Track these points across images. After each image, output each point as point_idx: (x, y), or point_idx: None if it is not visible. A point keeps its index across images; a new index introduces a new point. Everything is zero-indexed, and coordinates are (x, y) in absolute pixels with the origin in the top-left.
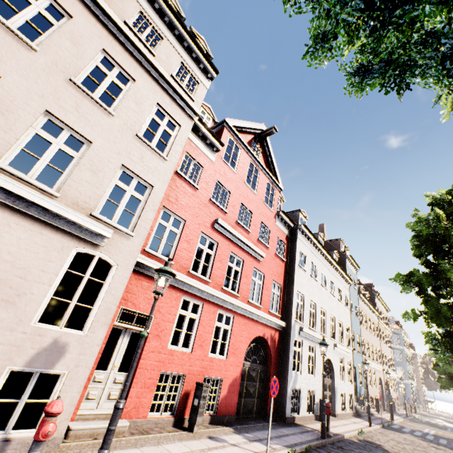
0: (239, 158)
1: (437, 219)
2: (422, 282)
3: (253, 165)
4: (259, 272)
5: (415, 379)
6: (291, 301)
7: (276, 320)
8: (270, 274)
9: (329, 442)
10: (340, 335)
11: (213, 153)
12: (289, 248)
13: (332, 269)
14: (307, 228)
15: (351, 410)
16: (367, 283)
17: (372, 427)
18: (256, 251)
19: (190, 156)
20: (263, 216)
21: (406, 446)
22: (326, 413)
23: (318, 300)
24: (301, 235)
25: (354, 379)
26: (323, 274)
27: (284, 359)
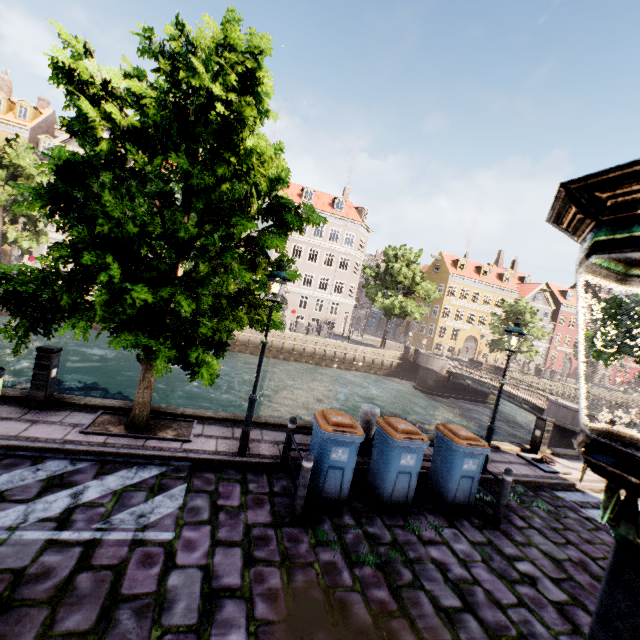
0: None
1: None
2: None
3: None
4: None
5: None
6: None
7: None
8: None
9: None
10: None
11: None
12: None
13: None
14: None
15: None
16: None
17: None
18: None
19: None
20: None
21: None
22: None
23: None
24: None
25: None
26: None
27: None
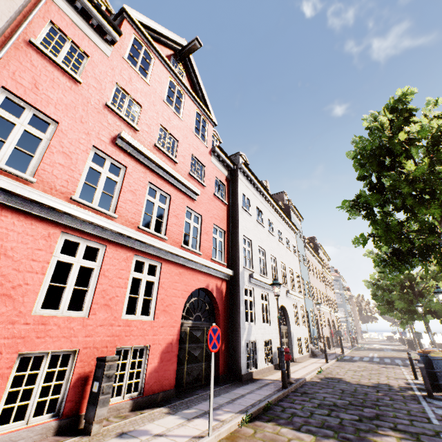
0: (153, 68)
1: (381, 127)
2: (370, 201)
3: (175, 85)
4: (194, 213)
5: (353, 316)
6: (237, 246)
7: (221, 268)
8: (210, 217)
9: (291, 390)
10: (292, 282)
11: (106, 43)
12: (231, 190)
13: (278, 217)
14: (248, 168)
15: (307, 353)
16: (310, 237)
17: (329, 363)
18: (187, 186)
19: (62, 33)
20: (194, 148)
21: (363, 373)
22: (285, 359)
23: (267, 247)
24: (242, 176)
25: (307, 323)
26: (270, 222)
27: (234, 311)
